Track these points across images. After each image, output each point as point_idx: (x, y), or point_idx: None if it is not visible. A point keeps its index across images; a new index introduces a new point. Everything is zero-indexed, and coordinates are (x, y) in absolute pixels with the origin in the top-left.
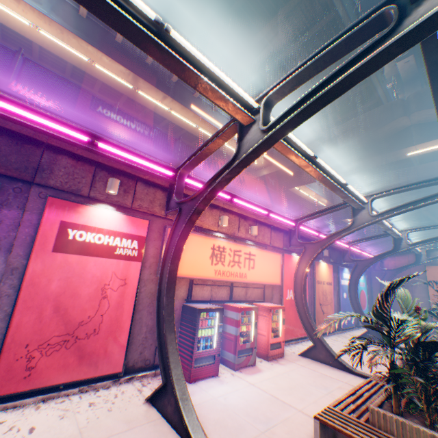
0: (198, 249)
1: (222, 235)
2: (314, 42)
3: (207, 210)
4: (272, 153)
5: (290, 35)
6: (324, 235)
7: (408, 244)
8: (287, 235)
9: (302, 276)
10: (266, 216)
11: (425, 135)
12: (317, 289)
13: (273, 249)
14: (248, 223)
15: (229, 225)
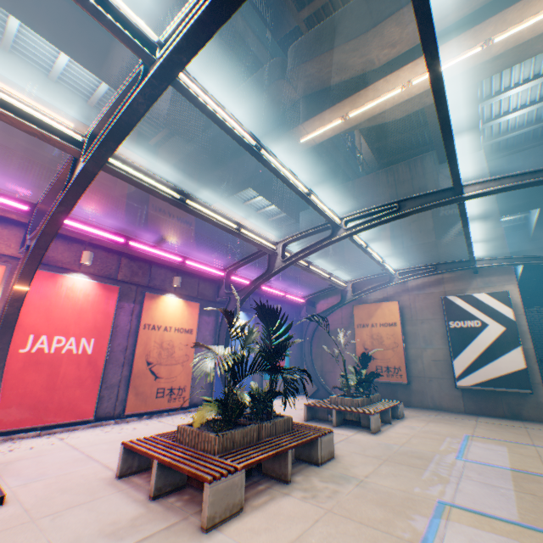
0: None
1: None
2: None
3: None
4: (159, 151)
5: None
6: (152, 248)
7: (284, 261)
8: (60, 240)
9: (9, 300)
10: None
11: (312, 110)
12: (148, 338)
13: None
14: None
15: None
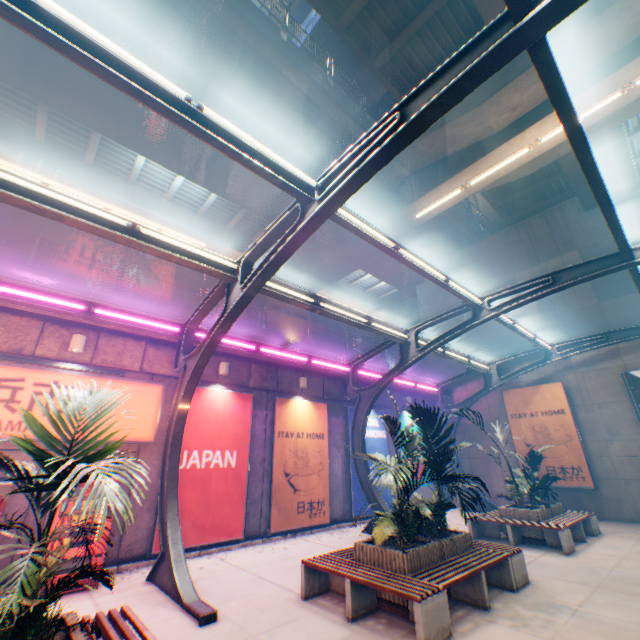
0: None
1: None
2: (212, 61)
3: None
4: None
5: (171, 53)
6: (279, 351)
7: (418, 350)
8: None
9: (175, 419)
10: (89, 314)
11: (426, 184)
12: (282, 446)
13: (153, 378)
14: (73, 332)
15: (9, 335)
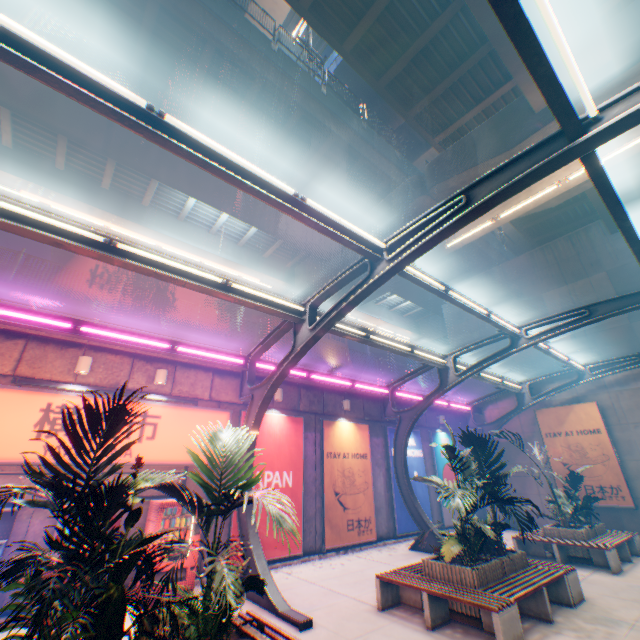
0: (8, 412)
1: (85, 387)
2: (262, 117)
3: (54, 350)
4: (295, 271)
5: (227, 113)
6: (326, 376)
7: (457, 375)
8: (257, 381)
9: None
10: (172, 351)
11: None
12: (331, 466)
13: (219, 405)
14: (156, 366)
15: (107, 371)
